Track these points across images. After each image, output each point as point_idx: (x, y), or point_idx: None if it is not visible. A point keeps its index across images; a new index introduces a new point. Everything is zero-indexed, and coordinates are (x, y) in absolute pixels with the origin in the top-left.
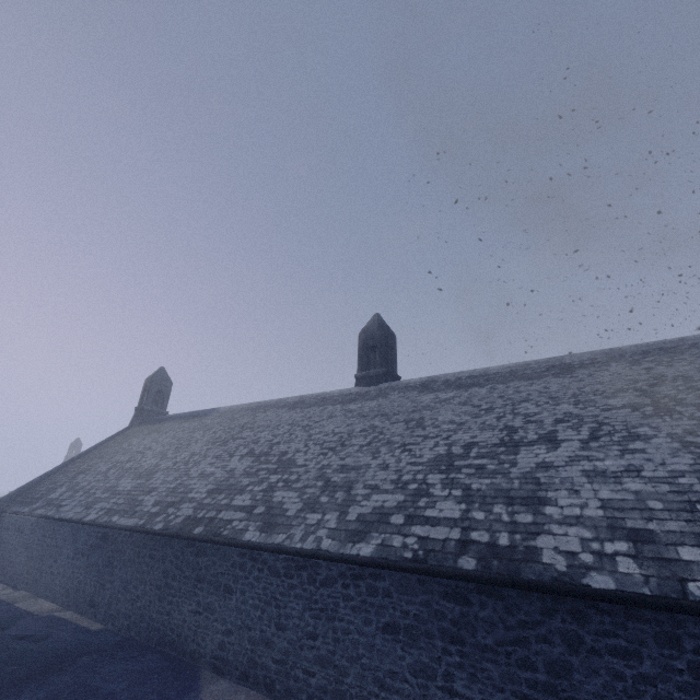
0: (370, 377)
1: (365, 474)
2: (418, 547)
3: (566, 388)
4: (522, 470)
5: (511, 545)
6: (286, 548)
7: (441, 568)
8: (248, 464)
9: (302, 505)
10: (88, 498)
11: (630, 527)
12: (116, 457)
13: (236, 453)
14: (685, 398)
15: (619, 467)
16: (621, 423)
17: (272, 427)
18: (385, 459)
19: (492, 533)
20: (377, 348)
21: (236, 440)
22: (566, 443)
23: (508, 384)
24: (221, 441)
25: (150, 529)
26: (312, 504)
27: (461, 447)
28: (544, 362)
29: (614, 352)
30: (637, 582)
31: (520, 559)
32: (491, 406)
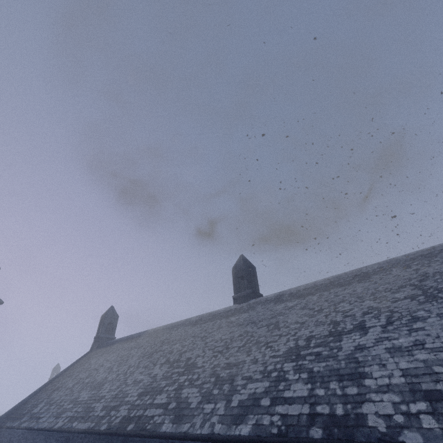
0: (242, 297)
1: (242, 368)
2: (281, 423)
3: (366, 289)
4: (345, 353)
5: (345, 414)
6: (190, 435)
7: (298, 439)
8: (165, 370)
9: (201, 398)
10: (58, 409)
11: (425, 389)
12: (80, 375)
13: (158, 362)
14: (442, 287)
15: (409, 343)
16: (405, 310)
17: (182, 340)
18: (255, 355)
19: (331, 405)
20: (244, 277)
21: (158, 352)
22: (371, 329)
23: (329, 291)
24: (148, 354)
25: (98, 430)
26: (207, 396)
27: (304, 340)
28: (350, 273)
29: (392, 261)
30: (437, 435)
31: (352, 425)
32: (321, 307)
